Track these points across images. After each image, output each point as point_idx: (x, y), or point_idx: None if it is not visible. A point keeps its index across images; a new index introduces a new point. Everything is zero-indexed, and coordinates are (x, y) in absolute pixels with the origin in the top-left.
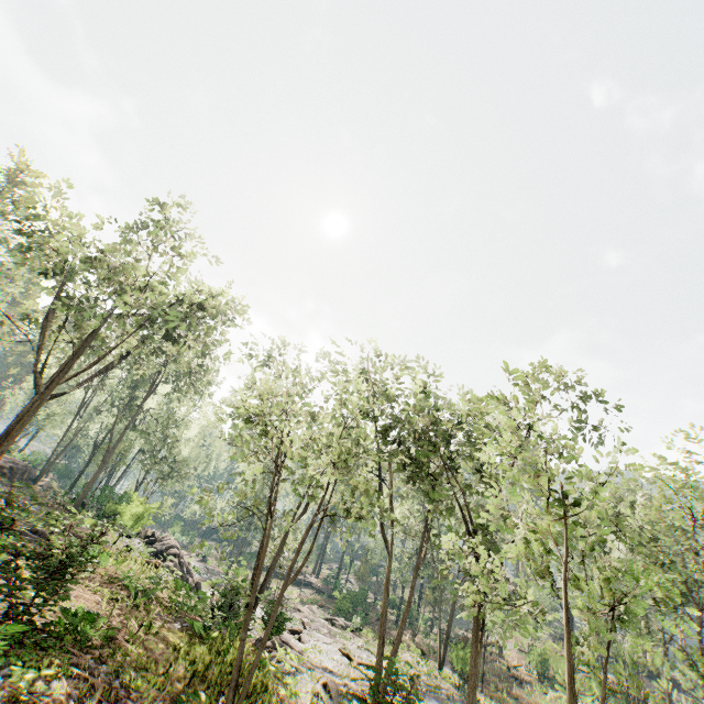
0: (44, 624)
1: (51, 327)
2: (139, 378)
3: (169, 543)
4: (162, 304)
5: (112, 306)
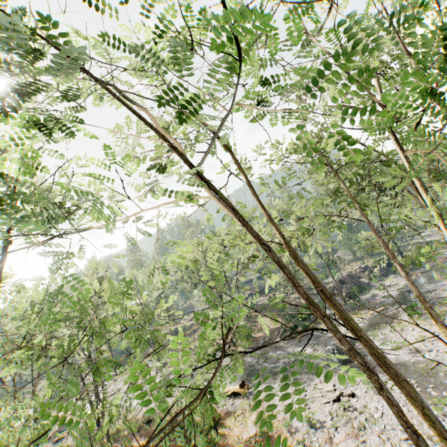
0: None
1: None
2: None
3: None
4: None
5: None
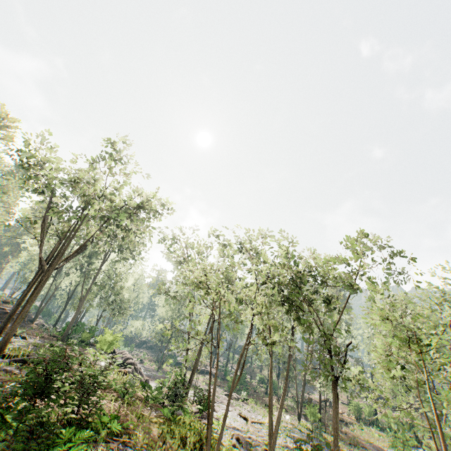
0: (86, 424)
1: (46, 227)
2: (93, 251)
3: (126, 356)
4: (118, 209)
5: (83, 210)
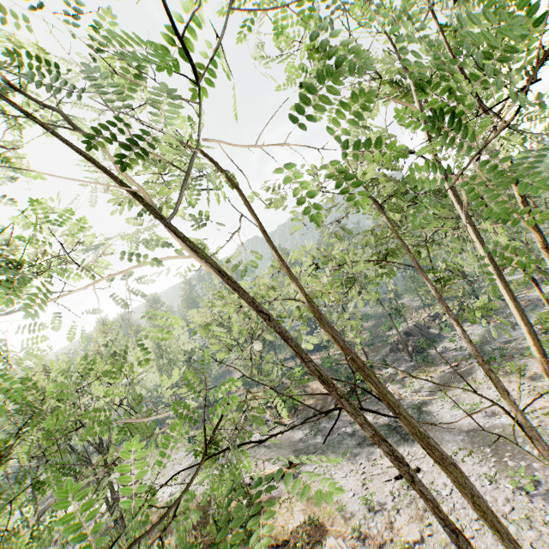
0: None
1: None
2: None
3: None
4: None
5: None
